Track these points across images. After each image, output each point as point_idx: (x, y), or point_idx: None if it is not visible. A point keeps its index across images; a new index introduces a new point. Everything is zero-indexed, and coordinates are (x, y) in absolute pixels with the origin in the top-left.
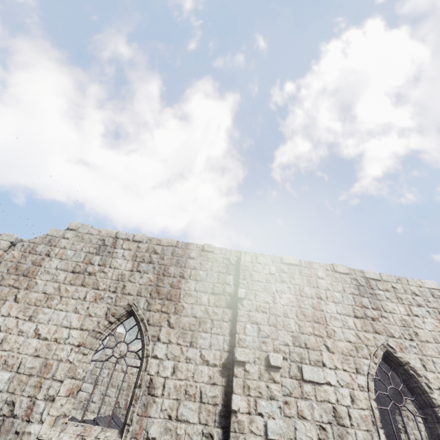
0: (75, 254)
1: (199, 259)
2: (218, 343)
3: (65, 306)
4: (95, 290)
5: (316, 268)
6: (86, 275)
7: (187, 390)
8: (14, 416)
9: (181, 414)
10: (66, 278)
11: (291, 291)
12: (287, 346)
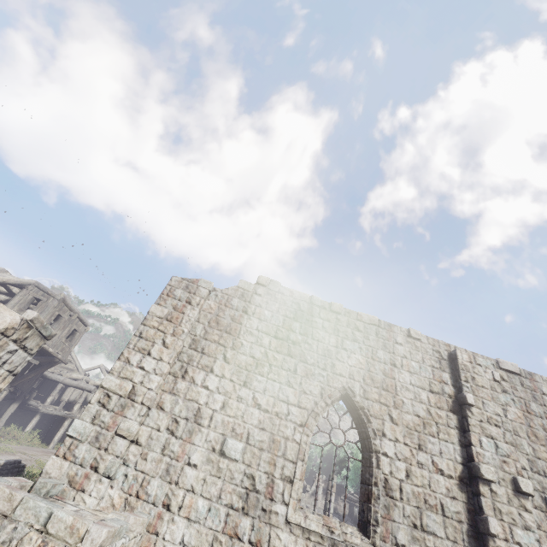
0: (273, 316)
1: (407, 346)
2: (449, 452)
3: (277, 377)
4: (304, 363)
5: (539, 381)
6: (291, 343)
7: (426, 499)
8: (257, 492)
9: (427, 525)
10: (271, 343)
11: (517, 404)
12: (525, 470)
